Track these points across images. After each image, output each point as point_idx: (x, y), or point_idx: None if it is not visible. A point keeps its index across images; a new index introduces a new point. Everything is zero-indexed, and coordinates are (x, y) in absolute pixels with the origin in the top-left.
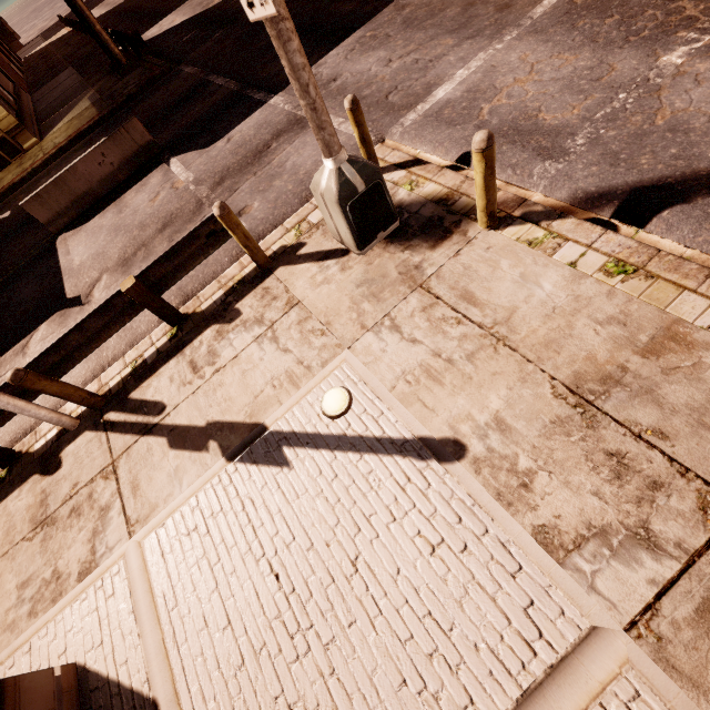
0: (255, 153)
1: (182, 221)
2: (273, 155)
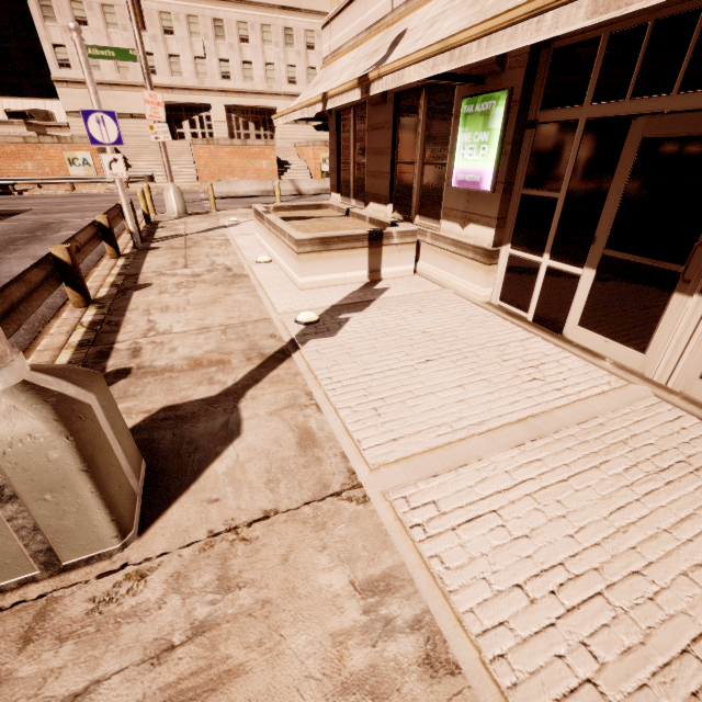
0: (41, 227)
1: (30, 238)
2: (63, 225)
